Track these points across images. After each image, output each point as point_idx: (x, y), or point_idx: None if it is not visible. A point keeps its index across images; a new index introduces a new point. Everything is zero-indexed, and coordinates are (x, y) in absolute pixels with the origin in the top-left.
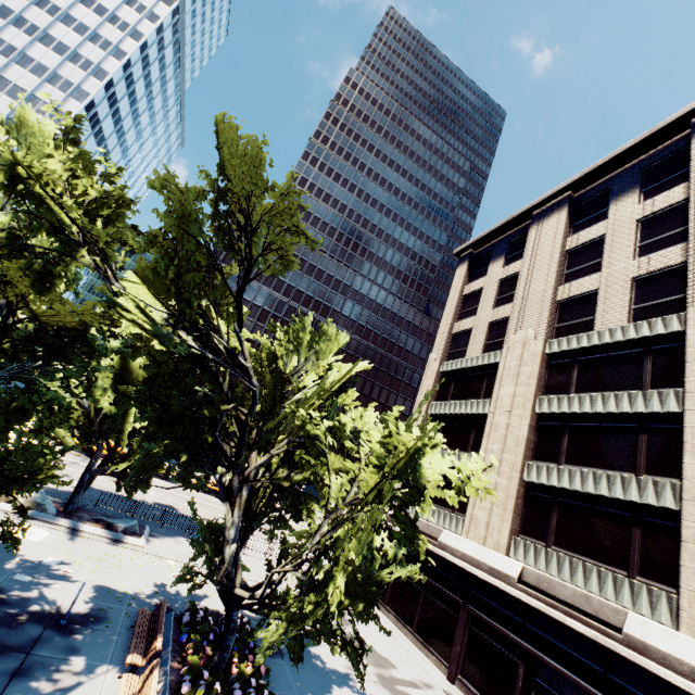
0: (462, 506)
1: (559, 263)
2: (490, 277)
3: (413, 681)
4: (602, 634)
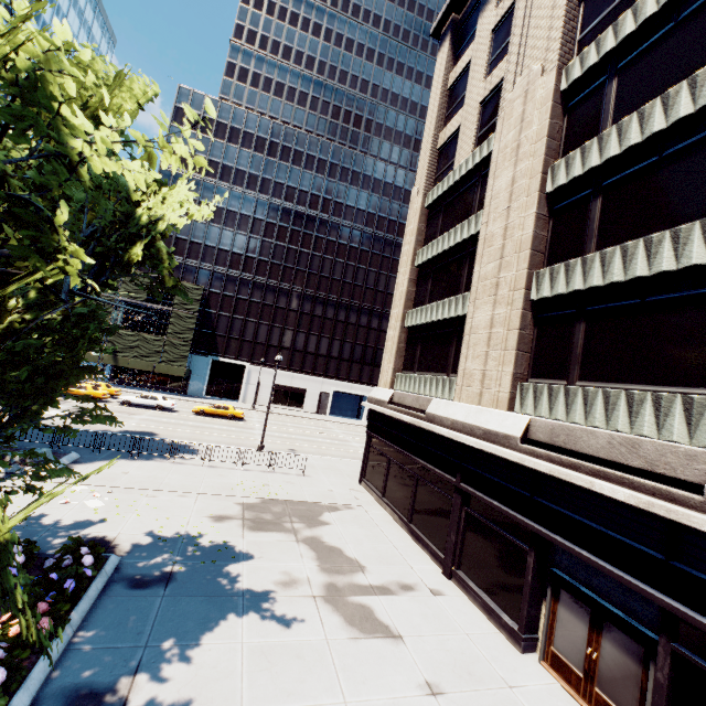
0: (456, 365)
1: None
2: (479, 36)
3: (384, 585)
4: (661, 499)
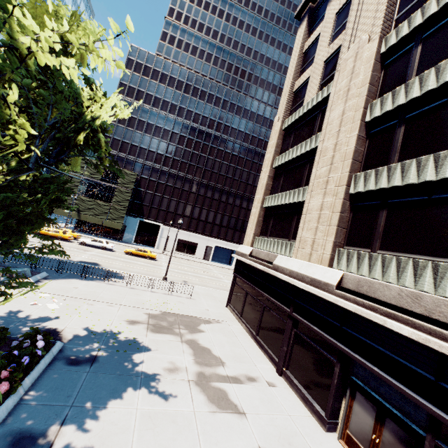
0: (295, 234)
1: None
2: (327, 18)
3: (236, 376)
4: (435, 337)
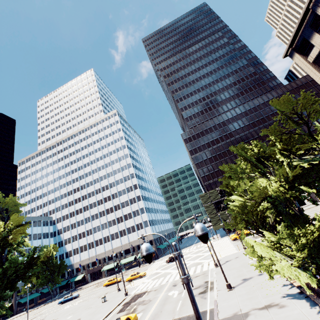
0: None
1: None
2: (318, 44)
3: None
4: None
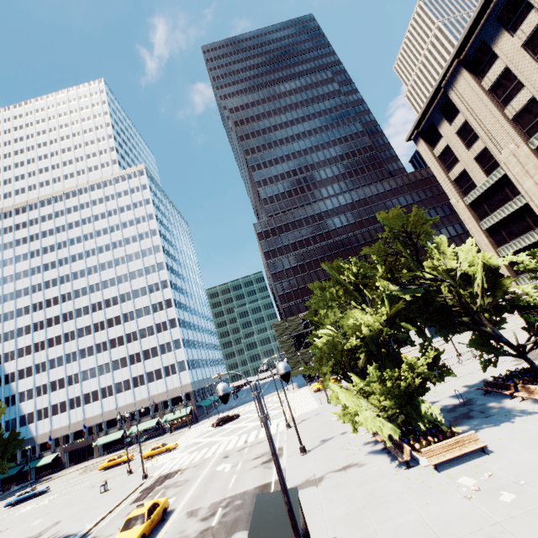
0: None
1: (491, 100)
2: (446, 136)
3: None
4: None
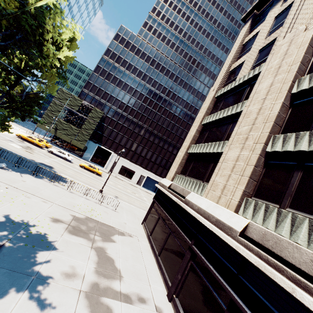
0: (209, 178)
1: None
2: (267, 20)
3: (128, 294)
4: None
